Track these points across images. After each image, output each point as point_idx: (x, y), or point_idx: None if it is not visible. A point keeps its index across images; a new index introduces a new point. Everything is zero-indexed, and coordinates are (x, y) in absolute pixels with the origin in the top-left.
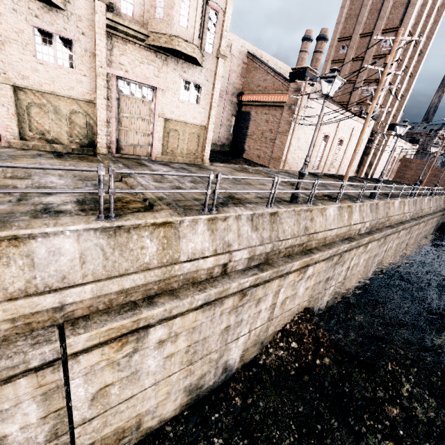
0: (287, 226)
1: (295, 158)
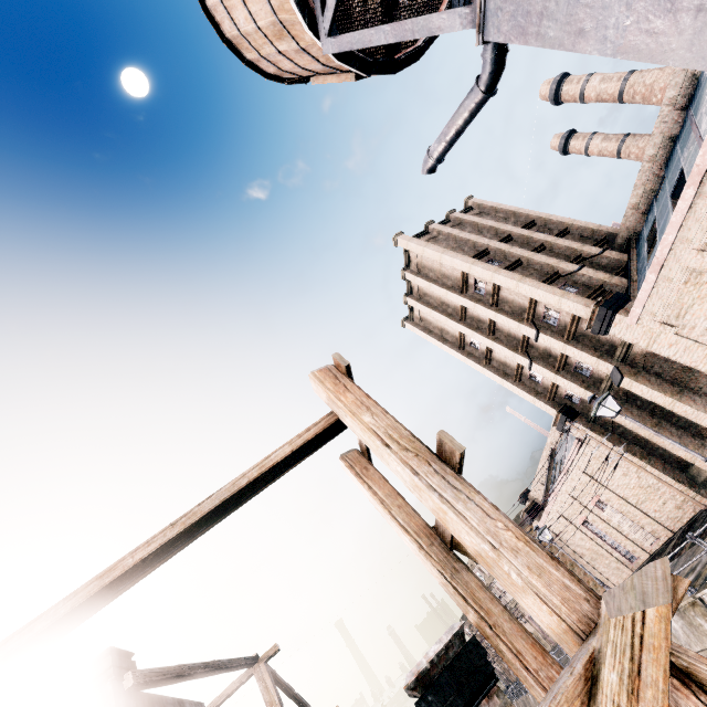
0: (527, 705)
1: (604, 569)
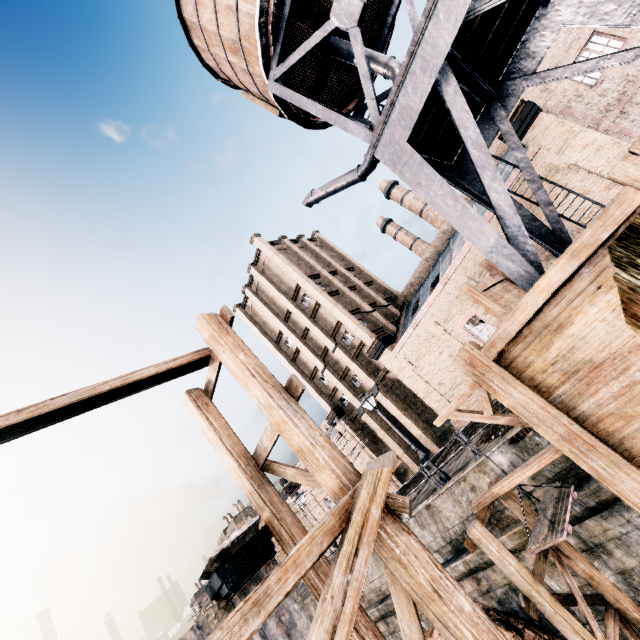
0: None
1: None
